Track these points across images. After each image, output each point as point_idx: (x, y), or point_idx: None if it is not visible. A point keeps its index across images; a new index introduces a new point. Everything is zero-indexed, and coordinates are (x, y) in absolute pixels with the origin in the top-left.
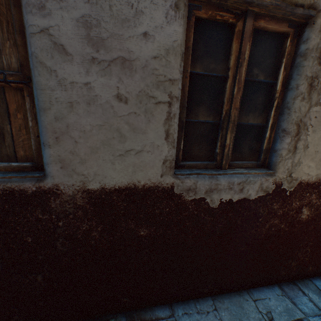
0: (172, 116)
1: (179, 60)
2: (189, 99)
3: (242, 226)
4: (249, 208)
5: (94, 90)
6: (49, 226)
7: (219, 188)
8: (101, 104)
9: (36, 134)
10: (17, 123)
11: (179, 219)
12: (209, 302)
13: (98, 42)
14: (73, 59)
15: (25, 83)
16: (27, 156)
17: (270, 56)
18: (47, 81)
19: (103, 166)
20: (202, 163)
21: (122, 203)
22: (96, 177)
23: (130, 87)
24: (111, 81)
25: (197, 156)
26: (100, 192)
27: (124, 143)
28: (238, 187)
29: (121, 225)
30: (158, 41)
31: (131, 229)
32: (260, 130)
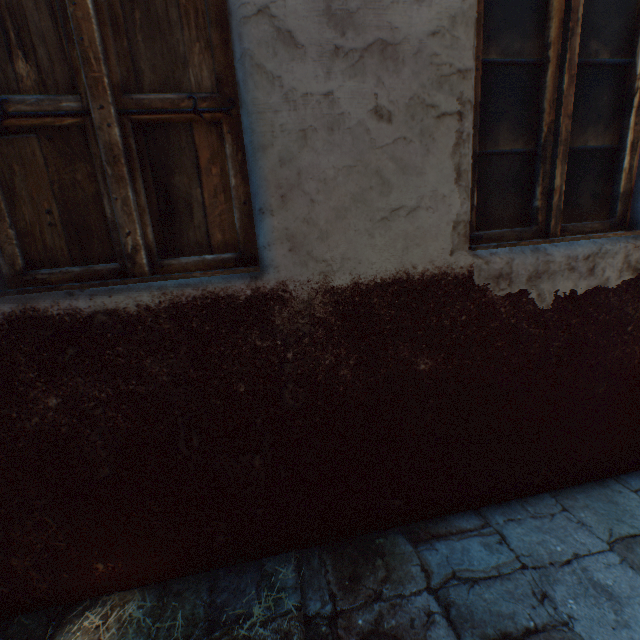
0: (465, 138)
1: (472, 34)
2: (481, 112)
3: (596, 344)
4: (607, 307)
5: (339, 105)
6: (272, 362)
7: (551, 270)
8: (349, 129)
9: (242, 199)
10: (211, 184)
11: (484, 337)
12: (548, 501)
13: (343, 20)
14: (306, 55)
15: (224, 111)
16: (226, 243)
17: (616, 15)
18: (267, 97)
19: (355, 242)
20: (512, 231)
21: (387, 310)
22: (344, 263)
23: (394, 93)
24: (365, 84)
25: (499, 220)
26: (351, 292)
27: (387, 196)
28: (586, 265)
29: (387, 354)
30: (437, 4)
31: (404, 361)
32: (609, 158)
